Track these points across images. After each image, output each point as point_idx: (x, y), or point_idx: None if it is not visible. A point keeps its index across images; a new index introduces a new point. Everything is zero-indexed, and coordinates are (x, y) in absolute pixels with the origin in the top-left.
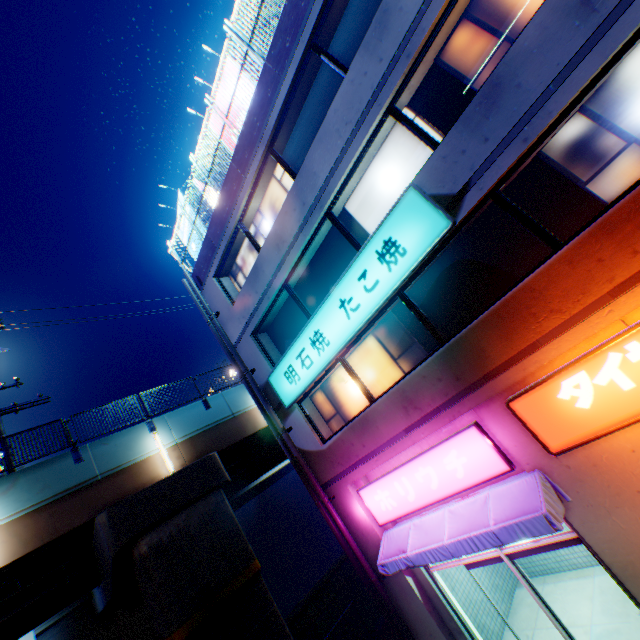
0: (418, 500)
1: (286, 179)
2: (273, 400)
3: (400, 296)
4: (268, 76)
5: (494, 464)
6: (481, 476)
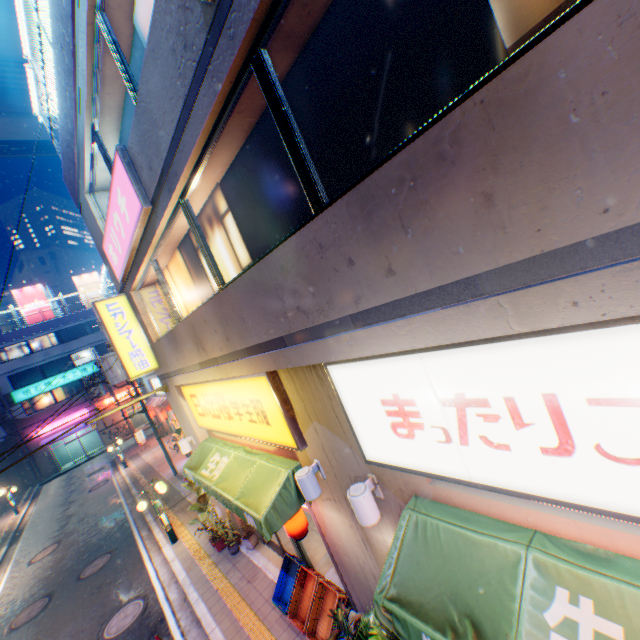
0: (63, 427)
1: (57, 338)
2: (8, 400)
3: (82, 379)
4: (71, 318)
5: (88, 415)
6: (84, 418)
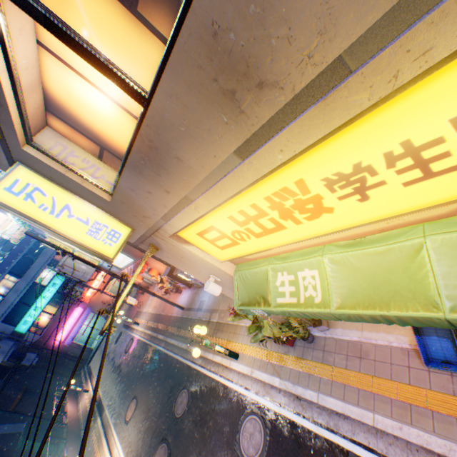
0: (71, 327)
1: (14, 277)
2: (17, 336)
3: (58, 291)
4: (11, 257)
5: (82, 309)
6: (81, 313)
